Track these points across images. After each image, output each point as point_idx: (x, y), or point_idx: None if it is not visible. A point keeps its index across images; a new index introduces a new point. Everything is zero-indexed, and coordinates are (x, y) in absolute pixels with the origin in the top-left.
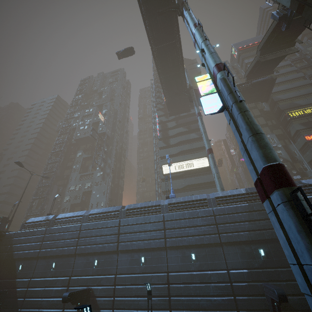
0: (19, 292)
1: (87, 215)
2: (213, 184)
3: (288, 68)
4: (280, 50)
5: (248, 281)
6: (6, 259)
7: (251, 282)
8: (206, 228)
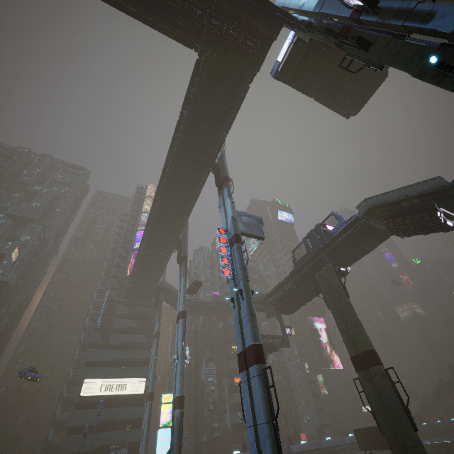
0: None
1: None
2: (139, 419)
3: None
4: None
5: None
6: None
7: None
8: None
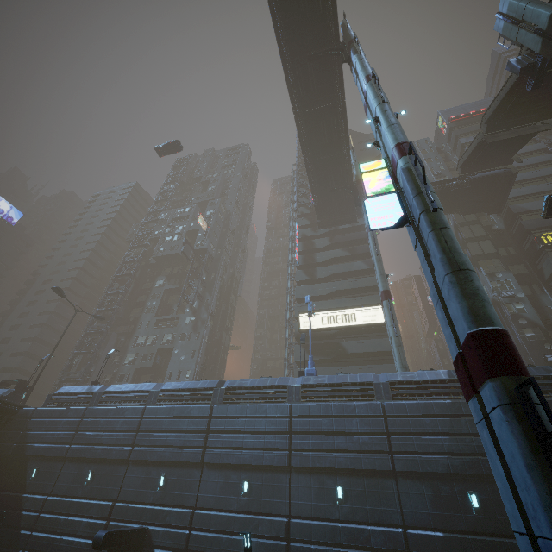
0: (25, 519)
1: (157, 391)
2: (390, 356)
3: (541, 155)
4: (524, 124)
5: None
6: (13, 454)
7: None
8: (368, 439)
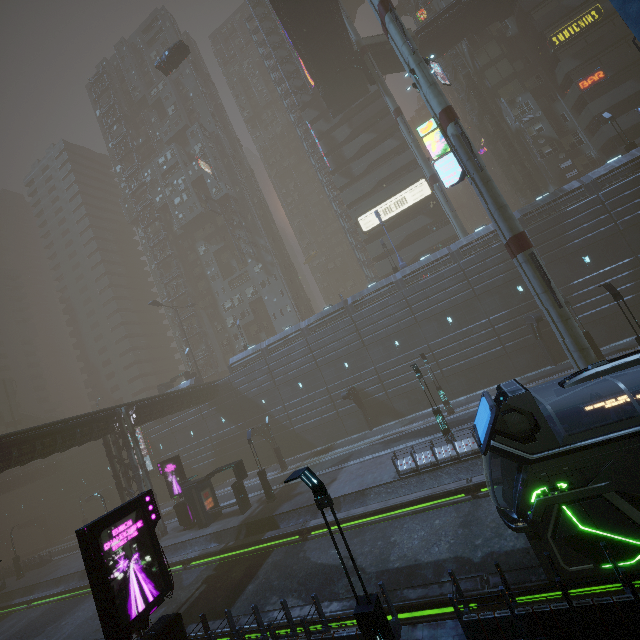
0: (280, 419)
1: (306, 327)
2: (443, 219)
3: None
4: None
5: (509, 319)
6: (241, 402)
7: (512, 319)
8: (457, 287)
